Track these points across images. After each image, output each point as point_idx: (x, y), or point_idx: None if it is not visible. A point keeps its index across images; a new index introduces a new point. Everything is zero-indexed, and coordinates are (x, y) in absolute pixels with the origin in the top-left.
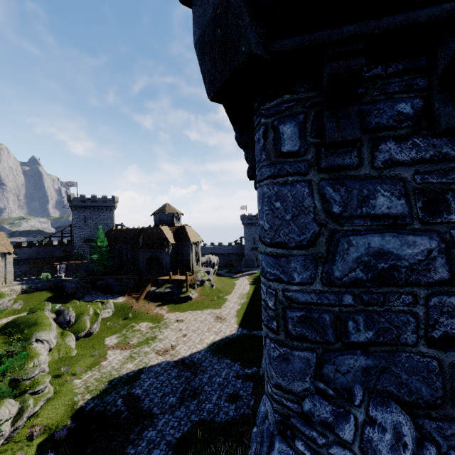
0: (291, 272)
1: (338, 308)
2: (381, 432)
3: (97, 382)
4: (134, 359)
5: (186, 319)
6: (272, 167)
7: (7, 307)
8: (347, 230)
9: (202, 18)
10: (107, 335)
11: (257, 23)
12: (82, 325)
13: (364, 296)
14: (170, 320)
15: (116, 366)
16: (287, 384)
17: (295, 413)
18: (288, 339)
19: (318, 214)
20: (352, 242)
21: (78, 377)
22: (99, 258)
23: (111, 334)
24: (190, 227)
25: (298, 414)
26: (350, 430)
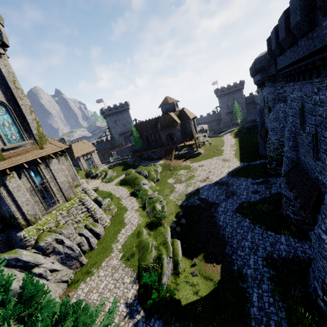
0: None
1: None
2: None
3: (179, 196)
4: (190, 186)
5: (205, 164)
6: None
7: (112, 175)
8: None
9: None
10: (166, 179)
11: None
12: (152, 176)
13: None
14: (195, 167)
15: (183, 190)
16: None
17: None
18: None
19: None
20: None
21: (169, 196)
22: (136, 142)
23: (168, 178)
24: (186, 109)
25: None
26: None
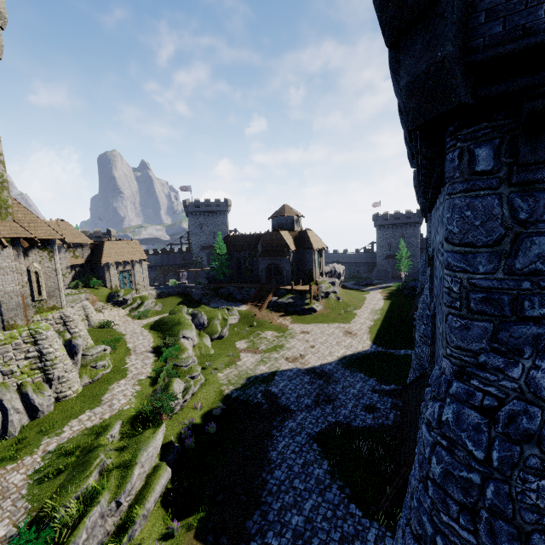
0: (476, 265)
1: (516, 292)
2: (543, 373)
3: (236, 377)
4: (265, 362)
5: (312, 331)
6: (465, 183)
7: (151, 308)
8: (531, 232)
9: (413, 68)
10: (237, 340)
11: (466, 78)
12: (214, 328)
13: (541, 282)
14: (295, 331)
15: (250, 367)
16: (466, 345)
17: (471, 364)
18: (470, 314)
19: (505, 220)
20: (535, 241)
21: (220, 372)
22: (218, 266)
23: (240, 339)
24: (312, 232)
25: (473, 365)
26: (518, 371)
